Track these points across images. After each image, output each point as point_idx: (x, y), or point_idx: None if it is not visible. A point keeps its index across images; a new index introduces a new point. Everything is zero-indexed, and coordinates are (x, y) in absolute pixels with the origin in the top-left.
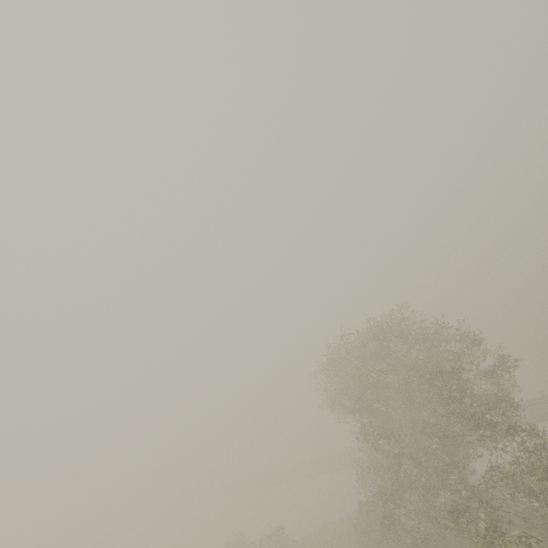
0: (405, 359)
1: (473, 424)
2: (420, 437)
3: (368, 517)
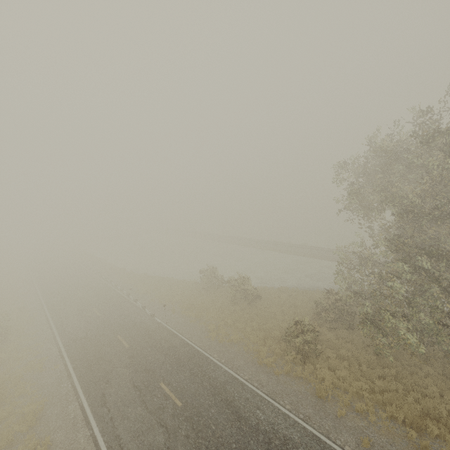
0: None
1: None
2: None
3: (336, 303)
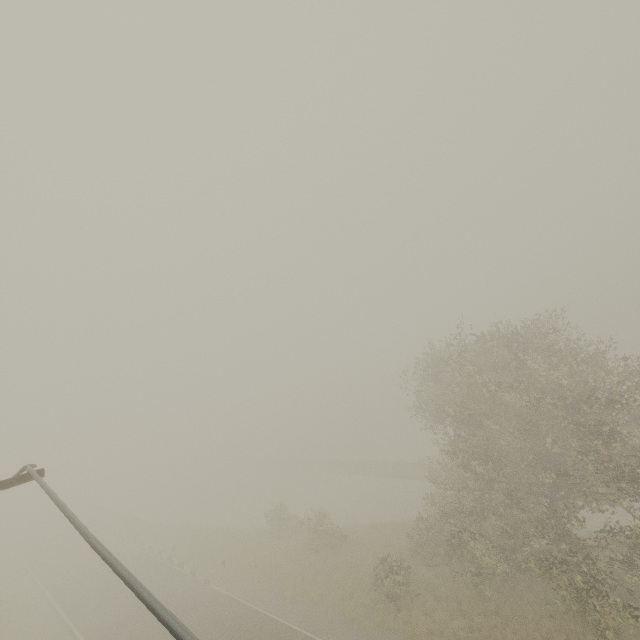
0: (541, 378)
1: (615, 475)
2: (525, 470)
3: (428, 530)
